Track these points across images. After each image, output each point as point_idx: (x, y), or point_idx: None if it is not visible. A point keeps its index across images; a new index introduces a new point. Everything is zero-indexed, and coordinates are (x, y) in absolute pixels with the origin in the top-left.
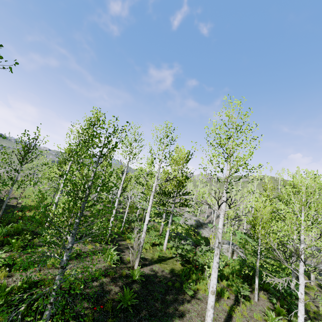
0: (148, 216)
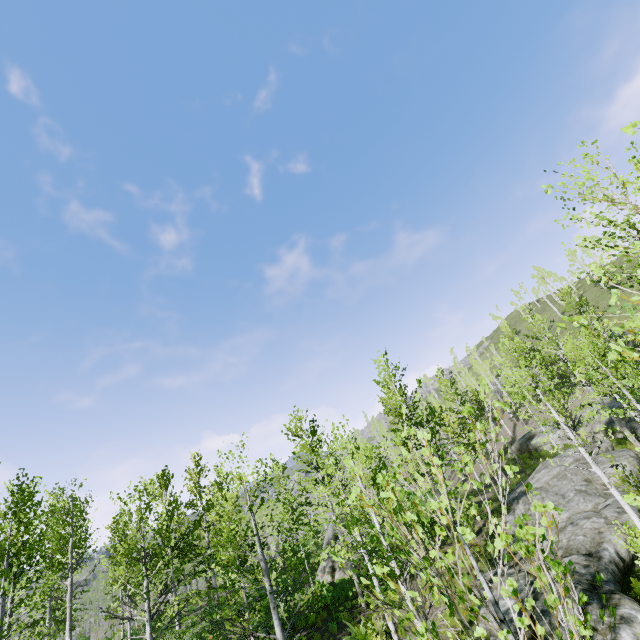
0: (67, 636)
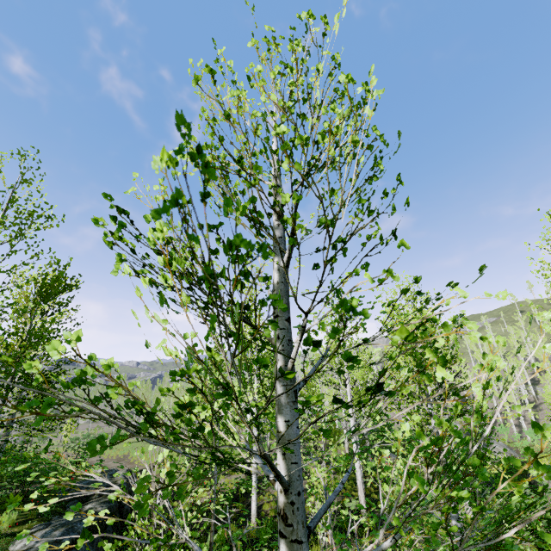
0: None
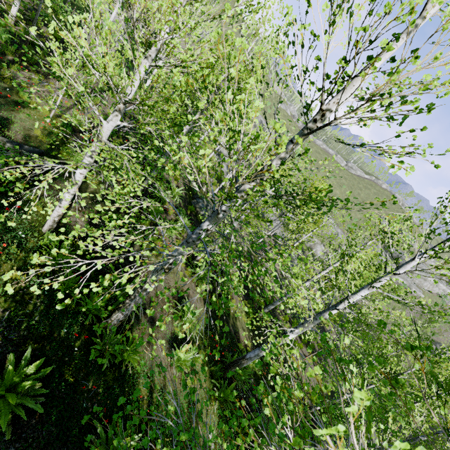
0: None
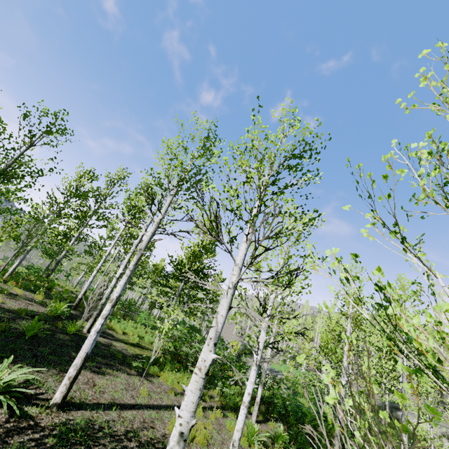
0: (121, 268)
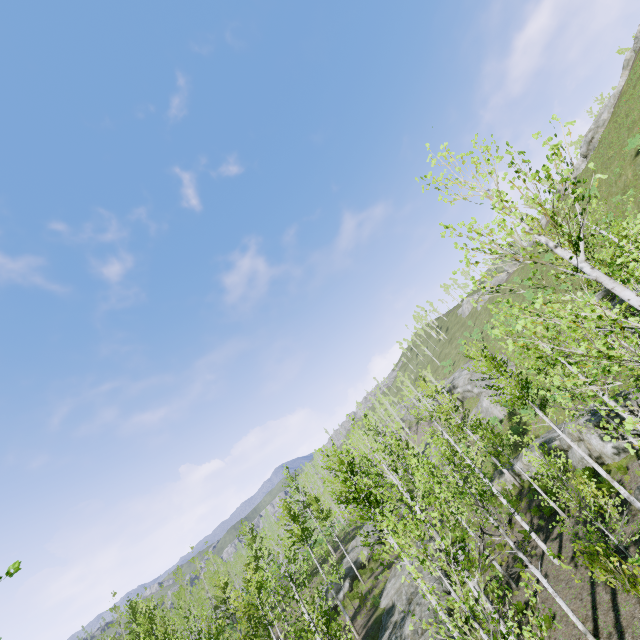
0: None
